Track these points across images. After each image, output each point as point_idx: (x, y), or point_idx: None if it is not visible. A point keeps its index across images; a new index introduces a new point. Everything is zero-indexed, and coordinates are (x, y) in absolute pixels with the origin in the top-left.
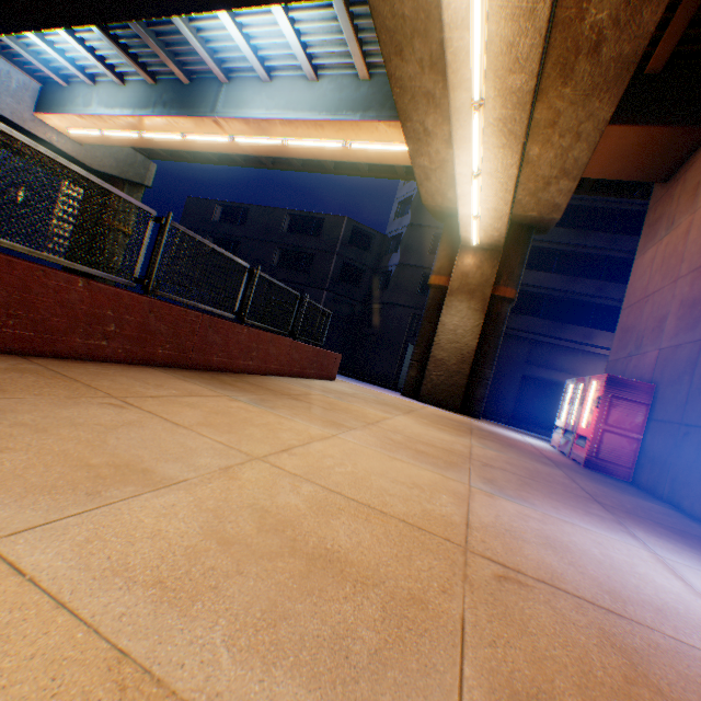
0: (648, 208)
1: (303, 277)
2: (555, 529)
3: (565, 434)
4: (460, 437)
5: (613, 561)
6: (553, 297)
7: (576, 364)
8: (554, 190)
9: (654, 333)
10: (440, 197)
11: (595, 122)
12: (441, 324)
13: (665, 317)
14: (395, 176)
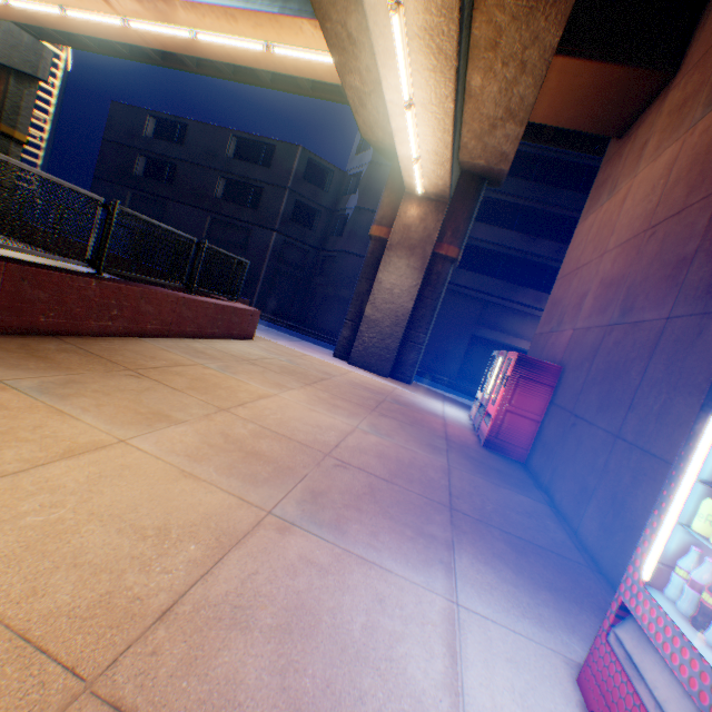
0: (600, 167)
1: (251, 215)
2: (332, 584)
3: (480, 408)
4: (350, 418)
5: (371, 639)
6: (511, 257)
7: (524, 327)
8: (501, 134)
9: (574, 311)
10: (381, 131)
11: (541, 48)
12: (378, 282)
13: (586, 294)
14: (343, 100)
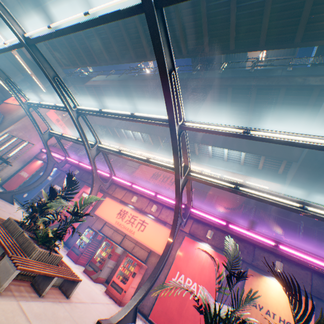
0: None
1: None
2: None
3: None
4: None
5: None
6: None
7: None
8: None
9: None
10: None
11: None
12: None
13: None
14: None
